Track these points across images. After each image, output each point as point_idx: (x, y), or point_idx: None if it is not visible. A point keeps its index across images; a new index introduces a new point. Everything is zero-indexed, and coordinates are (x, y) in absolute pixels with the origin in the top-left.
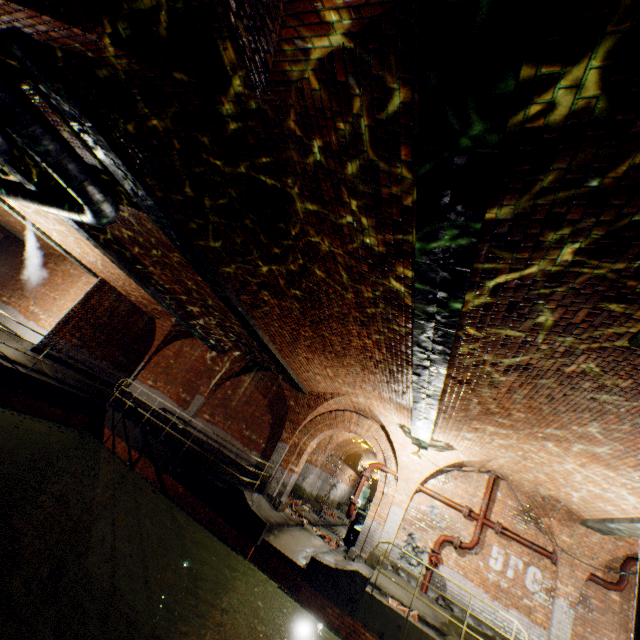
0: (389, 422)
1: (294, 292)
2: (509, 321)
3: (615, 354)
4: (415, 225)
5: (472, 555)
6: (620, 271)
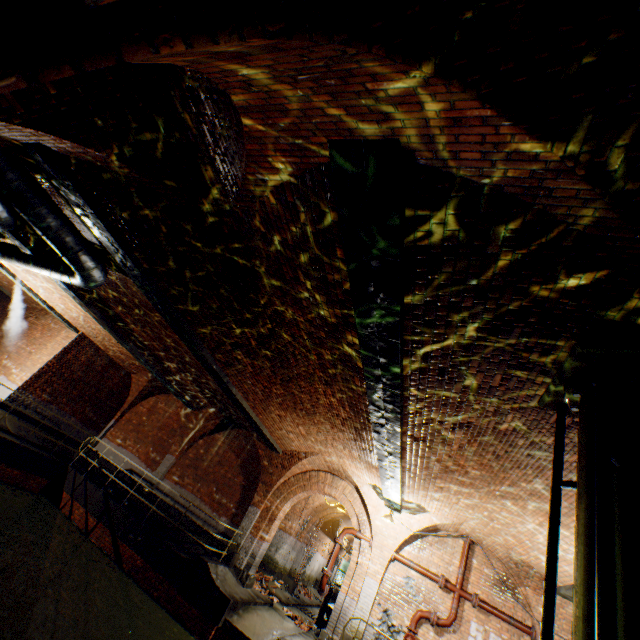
0: (362, 482)
1: (265, 352)
2: (443, 383)
3: (533, 413)
4: (353, 305)
5: (450, 633)
6: (513, 345)
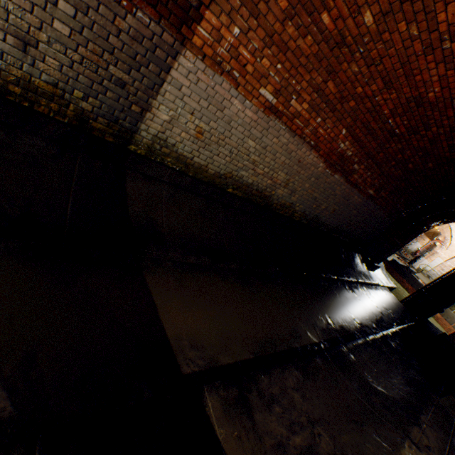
0: (453, 226)
1: None
2: None
3: None
4: None
5: None
6: None
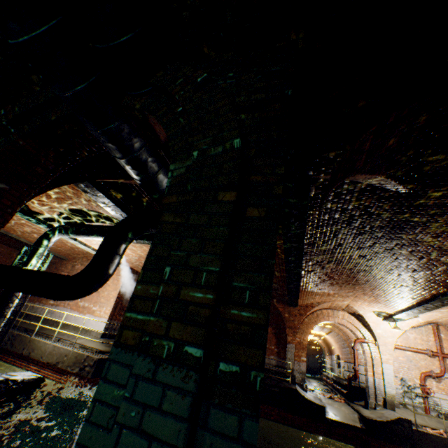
0: (364, 311)
1: (358, 260)
2: None
3: None
4: None
5: (445, 379)
6: None
